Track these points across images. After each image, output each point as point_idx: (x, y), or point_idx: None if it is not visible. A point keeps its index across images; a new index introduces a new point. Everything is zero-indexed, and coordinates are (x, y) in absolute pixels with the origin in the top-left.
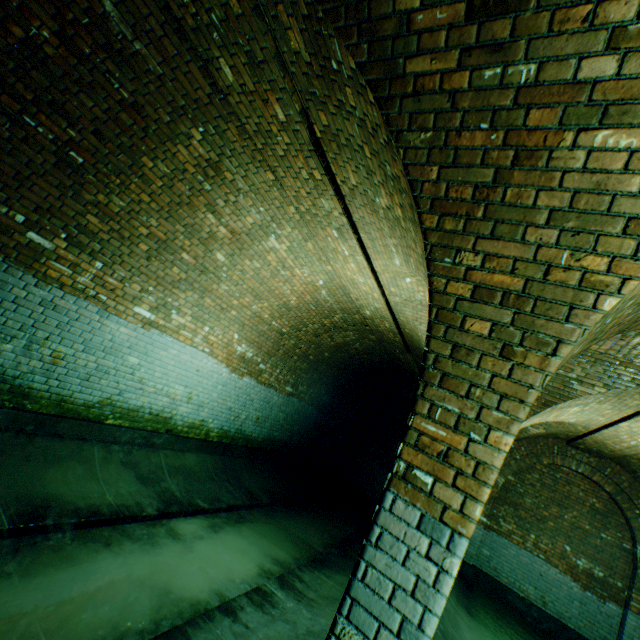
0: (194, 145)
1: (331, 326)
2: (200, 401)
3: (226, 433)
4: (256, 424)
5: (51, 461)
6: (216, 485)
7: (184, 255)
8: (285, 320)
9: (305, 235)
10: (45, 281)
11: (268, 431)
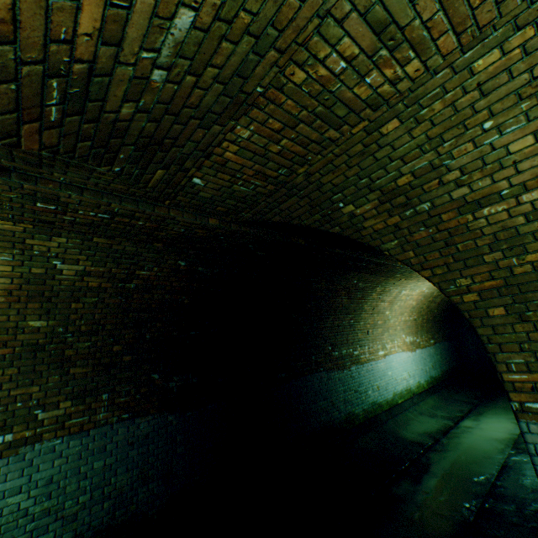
0: (376, 291)
1: (432, 298)
2: (412, 374)
3: (427, 382)
4: (433, 369)
5: (406, 423)
6: (451, 406)
7: (378, 322)
8: (413, 313)
9: (416, 282)
10: (362, 364)
11: (439, 369)
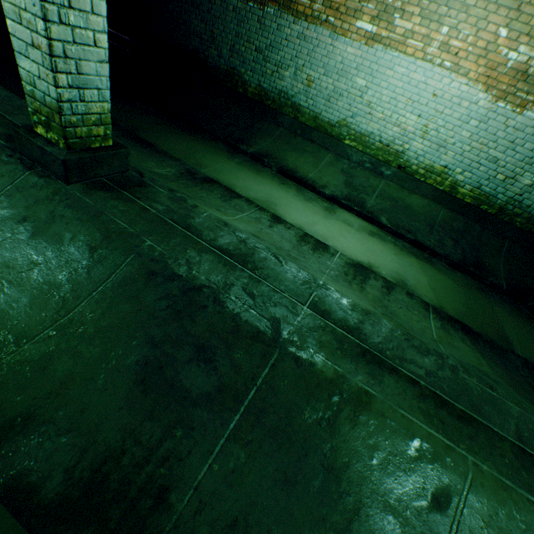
0: None
1: None
2: (440, 140)
3: (487, 198)
4: None
5: (298, 150)
6: (427, 230)
7: None
8: None
9: None
10: (297, 18)
11: None
